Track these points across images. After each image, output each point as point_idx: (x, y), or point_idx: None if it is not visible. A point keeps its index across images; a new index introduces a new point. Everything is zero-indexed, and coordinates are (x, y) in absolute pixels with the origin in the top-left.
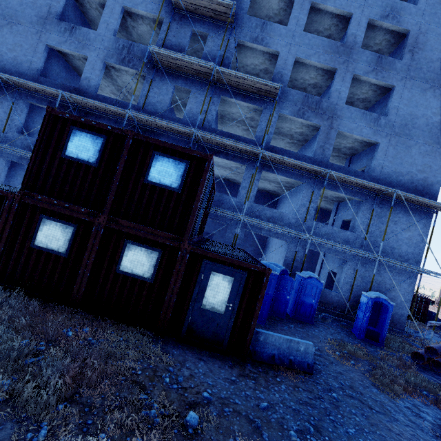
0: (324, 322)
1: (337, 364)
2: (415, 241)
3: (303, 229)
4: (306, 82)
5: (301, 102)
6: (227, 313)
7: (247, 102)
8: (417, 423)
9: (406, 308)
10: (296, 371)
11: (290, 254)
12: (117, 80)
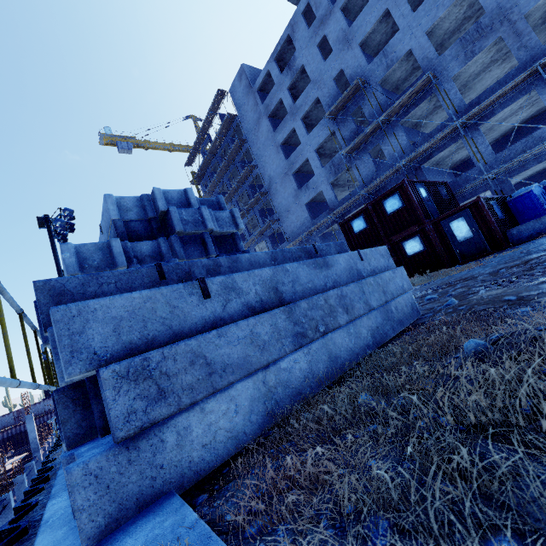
0: None
1: None
2: None
3: None
4: (458, 18)
5: (461, 49)
6: (475, 234)
7: (418, 105)
8: None
9: None
10: None
11: None
12: (339, 183)
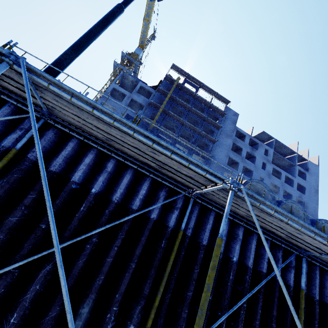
0: None
1: None
2: None
3: None
4: None
5: None
6: None
7: None
8: None
9: None
10: None
11: None
12: None
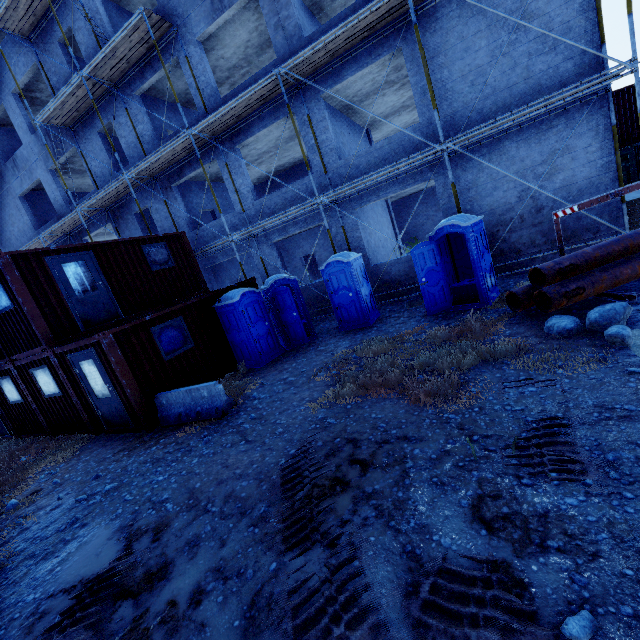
0: (409, 309)
1: (299, 386)
2: (562, 26)
3: (334, 185)
4: None
5: None
6: (113, 394)
7: (158, 70)
8: (298, 440)
9: (609, 184)
10: (204, 421)
11: (340, 235)
12: None
